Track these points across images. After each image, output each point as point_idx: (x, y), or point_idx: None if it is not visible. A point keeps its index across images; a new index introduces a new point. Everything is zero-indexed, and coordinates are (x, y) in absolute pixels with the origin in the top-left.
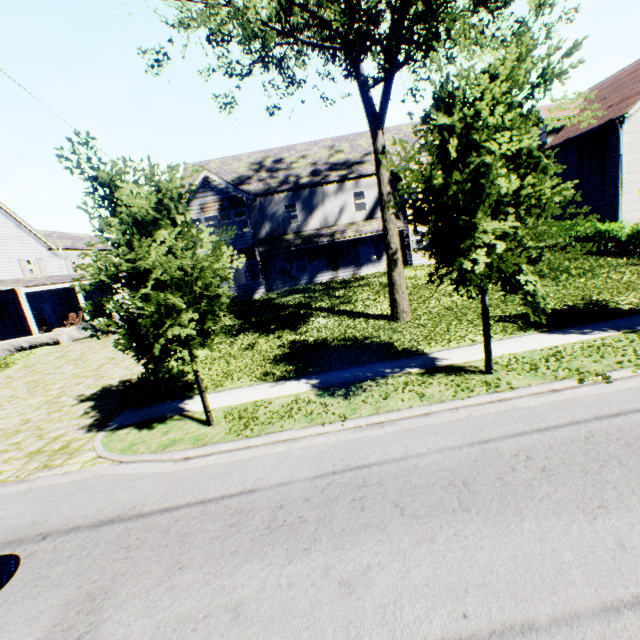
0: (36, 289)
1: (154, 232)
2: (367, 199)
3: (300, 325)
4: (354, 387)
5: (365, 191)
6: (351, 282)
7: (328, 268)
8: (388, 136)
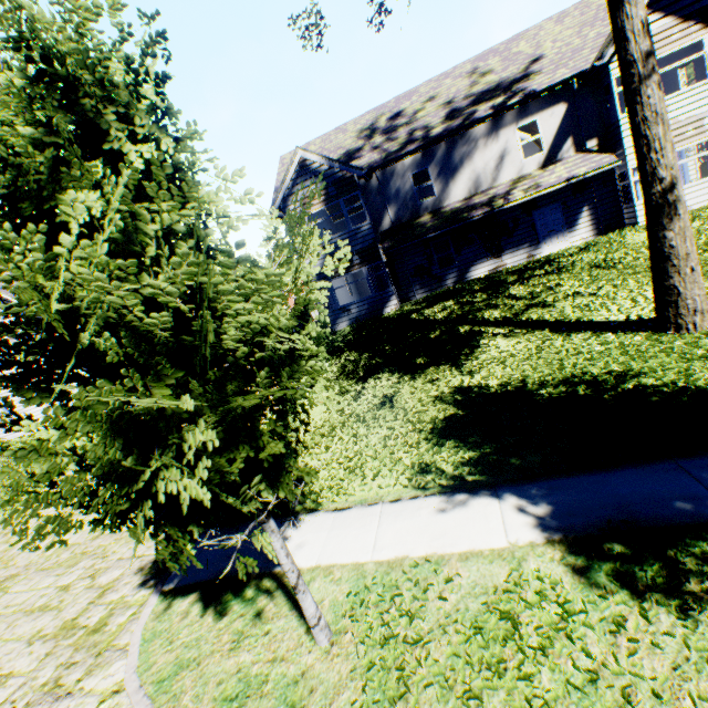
0: None
1: (53, 198)
2: (543, 132)
3: (464, 355)
4: (686, 555)
5: (538, 120)
6: (530, 270)
7: (486, 255)
8: (566, 22)
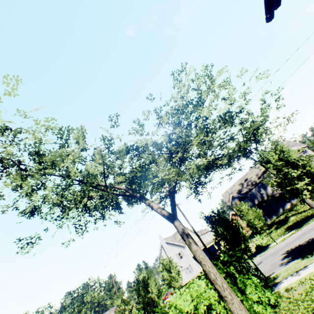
0: (208, 246)
1: (247, 211)
2: None
3: (286, 222)
4: (302, 225)
5: None
6: (297, 203)
7: (285, 202)
8: None
